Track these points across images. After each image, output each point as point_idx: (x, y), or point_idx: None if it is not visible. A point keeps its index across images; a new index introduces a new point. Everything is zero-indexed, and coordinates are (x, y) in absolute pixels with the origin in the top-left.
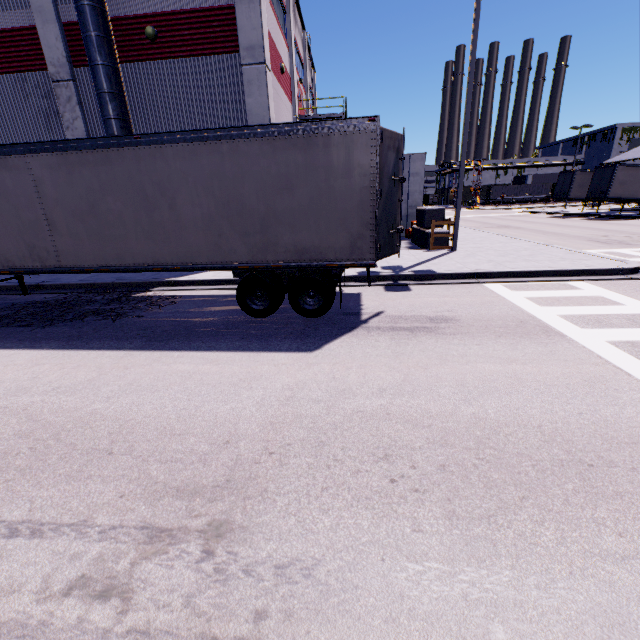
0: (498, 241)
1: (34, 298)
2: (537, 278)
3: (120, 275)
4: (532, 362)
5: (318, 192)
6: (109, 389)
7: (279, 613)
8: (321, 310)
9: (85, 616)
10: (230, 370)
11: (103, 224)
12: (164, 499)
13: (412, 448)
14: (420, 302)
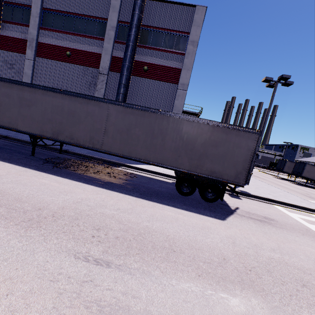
0: (263, 184)
1: (66, 156)
2: (296, 208)
3: (102, 155)
4: None
5: (228, 151)
6: (144, 216)
7: None
8: (213, 199)
9: None
10: (193, 220)
11: (129, 138)
12: (220, 282)
13: (312, 283)
14: (251, 207)
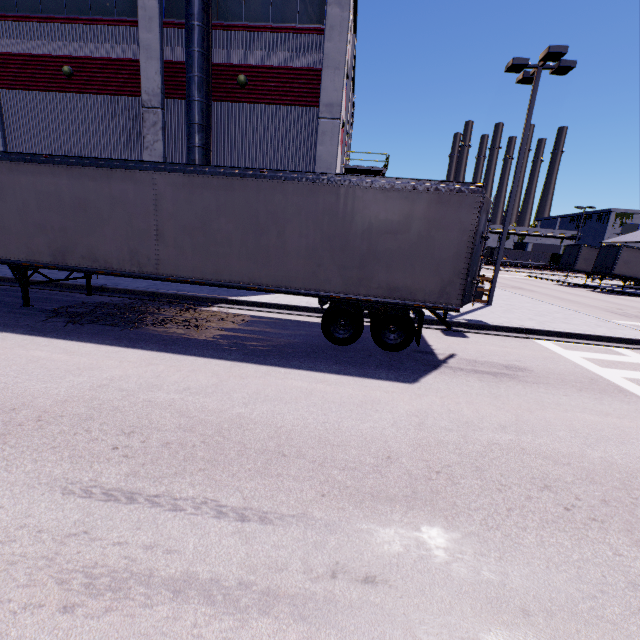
0: (525, 301)
1: (101, 299)
2: (582, 340)
3: (178, 287)
4: (626, 417)
5: (419, 239)
6: (240, 395)
7: (541, 612)
8: (401, 345)
9: (364, 597)
10: (345, 391)
11: (210, 241)
12: (365, 502)
13: (565, 482)
14: (485, 349)
